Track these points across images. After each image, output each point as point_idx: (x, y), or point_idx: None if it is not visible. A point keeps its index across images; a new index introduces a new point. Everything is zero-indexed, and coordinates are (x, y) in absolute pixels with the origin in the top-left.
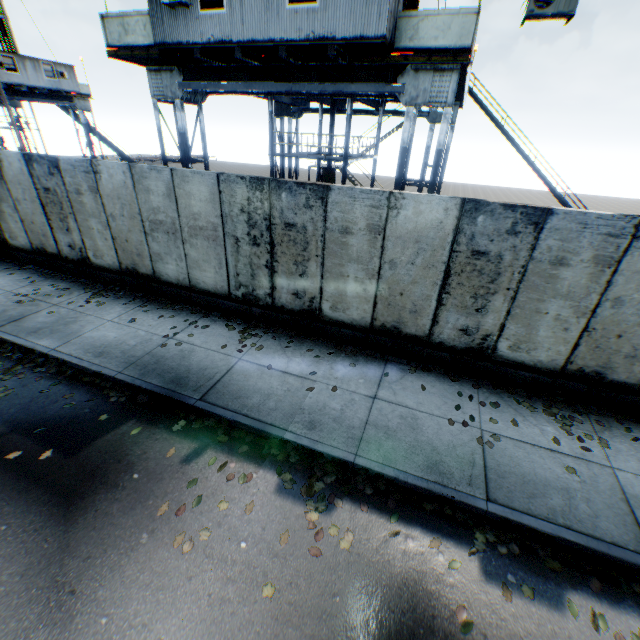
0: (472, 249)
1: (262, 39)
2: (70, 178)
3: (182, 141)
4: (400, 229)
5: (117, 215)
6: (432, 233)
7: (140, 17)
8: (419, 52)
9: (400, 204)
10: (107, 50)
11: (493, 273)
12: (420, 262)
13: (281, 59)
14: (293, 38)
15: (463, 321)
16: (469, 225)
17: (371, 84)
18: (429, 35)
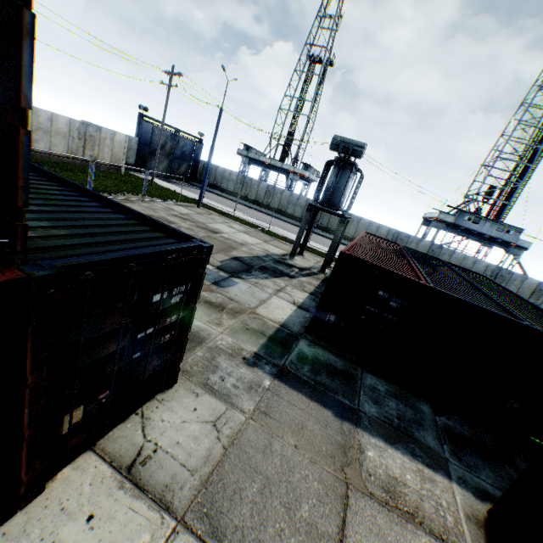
0: (538, 289)
1: (484, 233)
2: (443, 251)
3: (434, 239)
4: (525, 282)
5: (452, 261)
6: (531, 284)
7: (451, 217)
8: (516, 245)
9: (527, 278)
10: (436, 218)
11: (541, 293)
12: (527, 289)
13: (479, 234)
14: (492, 236)
15: (532, 301)
16: (539, 285)
17: (501, 247)
18: (519, 243)
